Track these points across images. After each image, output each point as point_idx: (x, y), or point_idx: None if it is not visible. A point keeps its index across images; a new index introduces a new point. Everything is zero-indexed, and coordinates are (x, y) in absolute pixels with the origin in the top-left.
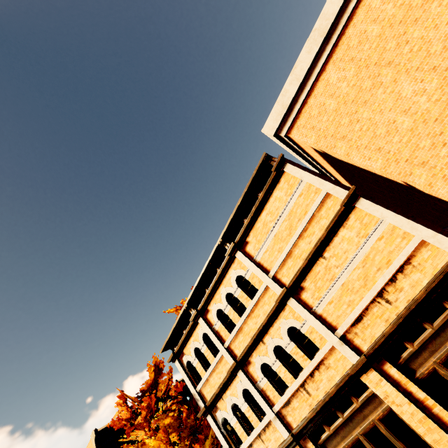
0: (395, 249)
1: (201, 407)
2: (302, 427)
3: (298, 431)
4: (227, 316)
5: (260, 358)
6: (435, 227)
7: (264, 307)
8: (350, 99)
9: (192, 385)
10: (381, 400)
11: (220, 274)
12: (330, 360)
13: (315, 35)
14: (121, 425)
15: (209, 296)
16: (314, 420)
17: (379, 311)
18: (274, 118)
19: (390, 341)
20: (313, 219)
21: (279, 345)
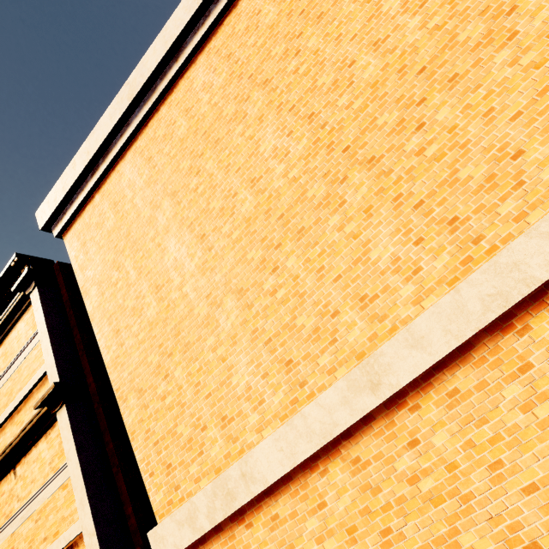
0: (68, 517)
1: None
2: None
3: None
4: None
5: None
6: (129, 501)
7: None
8: (126, 225)
9: None
10: None
11: None
12: None
13: (125, 92)
14: None
15: None
16: None
17: None
18: (51, 202)
19: None
20: (30, 399)
21: None
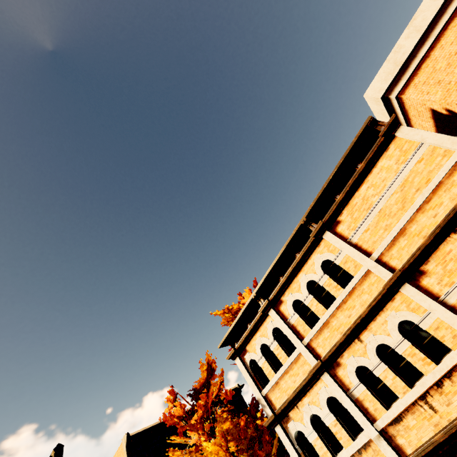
0: None
1: (267, 415)
2: (425, 453)
3: None
4: (306, 309)
5: (355, 359)
6: None
7: (361, 297)
8: None
9: (257, 387)
10: None
11: (300, 259)
12: None
13: None
14: (173, 423)
15: (284, 285)
16: (444, 446)
17: None
18: (383, 79)
19: None
20: (439, 187)
21: (383, 345)
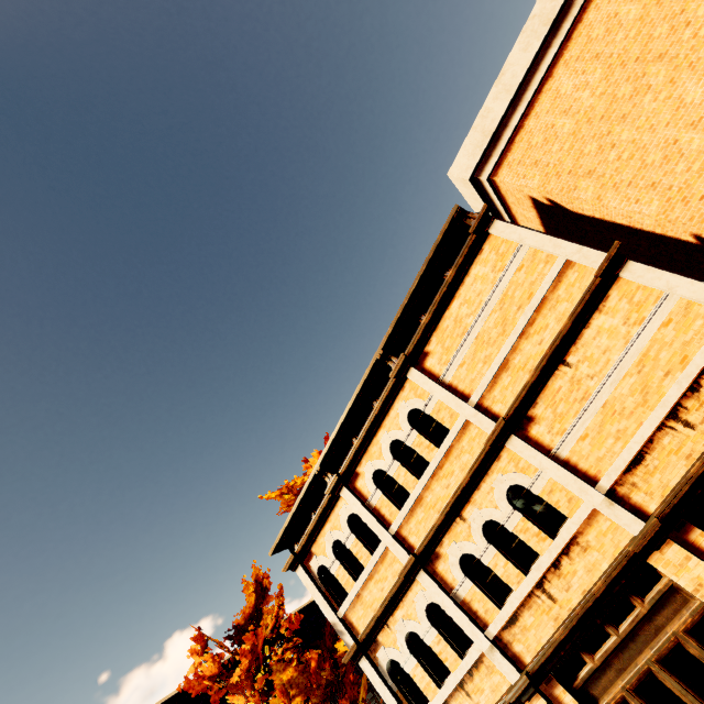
0: (693, 338)
1: (348, 646)
2: (545, 658)
3: (537, 667)
4: (391, 482)
5: (458, 546)
6: None
7: (461, 458)
8: (597, 115)
9: (330, 607)
10: (687, 597)
11: (379, 410)
12: (589, 536)
13: (534, 24)
14: (202, 689)
15: (359, 449)
16: (566, 644)
17: (673, 443)
18: (470, 153)
19: (699, 491)
20: (544, 304)
21: (491, 521)
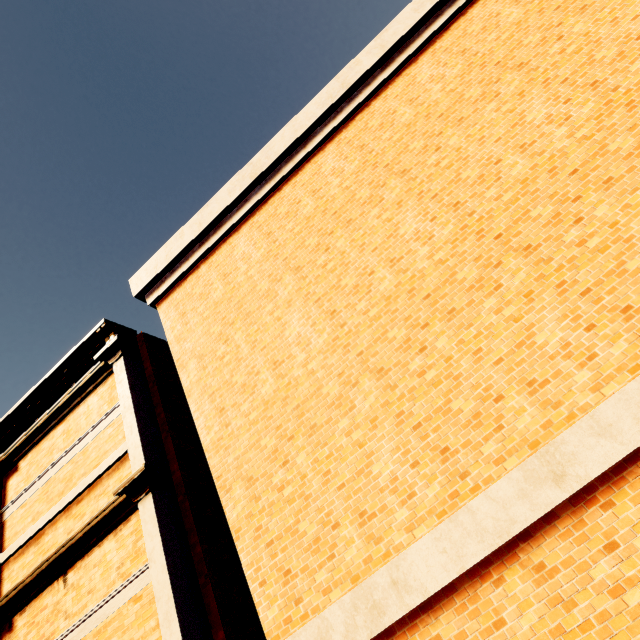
0: None
1: None
2: None
3: None
4: None
5: None
6: (219, 623)
7: None
8: (237, 297)
9: None
10: None
11: None
12: None
13: (247, 171)
14: None
15: None
16: None
17: None
18: (150, 269)
19: None
20: (97, 486)
21: None
